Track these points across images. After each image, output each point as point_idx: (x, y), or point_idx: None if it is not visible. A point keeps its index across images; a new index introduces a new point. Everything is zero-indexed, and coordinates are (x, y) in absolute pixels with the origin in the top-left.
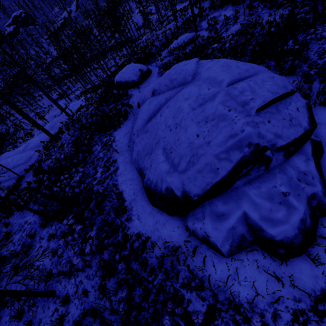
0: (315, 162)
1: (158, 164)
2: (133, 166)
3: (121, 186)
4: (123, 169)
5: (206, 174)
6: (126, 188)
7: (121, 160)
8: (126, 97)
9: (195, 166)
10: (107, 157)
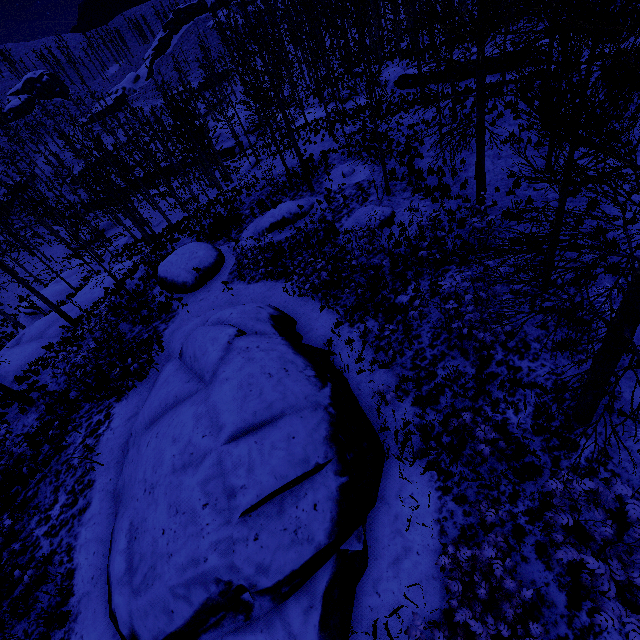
0: (322, 611)
1: (116, 552)
2: (113, 506)
3: (79, 554)
4: (95, 510)
5: (159, 613)
6: (84, 561)
7: (101, 486)
8: (167, 314)
9: (147, 594)
10: (83, 468)
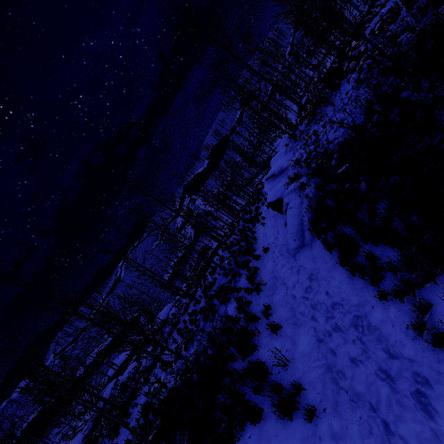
0: None
1: None
2: None
3: None
4: None
5: None
6: None
7: None
8: None
9: None
10: None
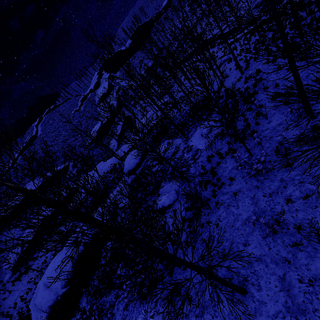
0: None
1: None
2: None
3: None
4: None
5: None
6: None
7: None
8: (117, 184)
9: None
10: None
